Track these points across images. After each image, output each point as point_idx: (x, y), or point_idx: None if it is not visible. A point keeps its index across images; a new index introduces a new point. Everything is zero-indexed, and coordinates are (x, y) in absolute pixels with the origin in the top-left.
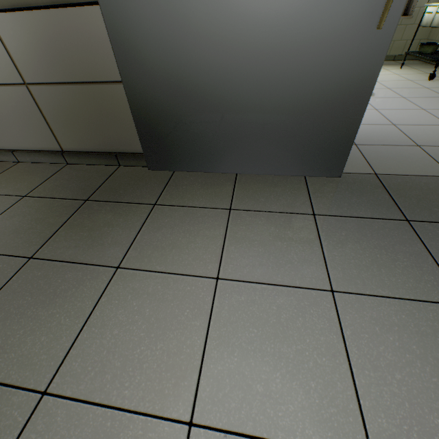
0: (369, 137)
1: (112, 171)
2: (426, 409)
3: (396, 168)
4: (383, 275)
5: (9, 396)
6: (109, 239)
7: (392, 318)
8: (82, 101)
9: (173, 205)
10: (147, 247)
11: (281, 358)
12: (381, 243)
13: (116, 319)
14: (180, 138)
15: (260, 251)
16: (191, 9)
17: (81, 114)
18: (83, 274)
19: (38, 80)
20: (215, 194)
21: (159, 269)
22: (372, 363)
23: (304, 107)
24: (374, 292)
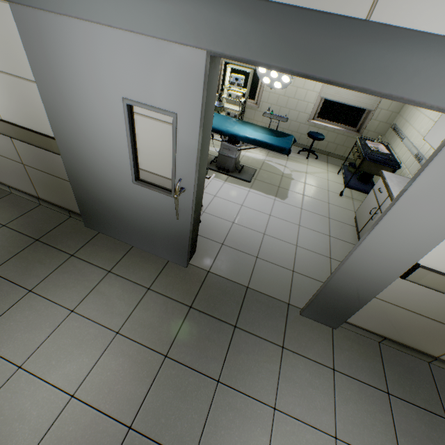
0: (237, 240)
1: (64, 220)
2: (107, 386)
3: (224, 270)
4: (147, 332)
5: None
6: (35, 272)
7: (130, 352)
8: (53, 182)
9: (82, 259)
10: (51, 283)
11: (71, 354)
12: (164, 315)
13: (15, 318)
14: (101, 219)
15: (104, 302)
16: (103, 177)
17: (52, 187)
18: (12, 290)
19: (31, 165)
20: (109, 258)
21: (49, 298)
22: (104, 366)
23: (160, 230)
24: (135, 339)
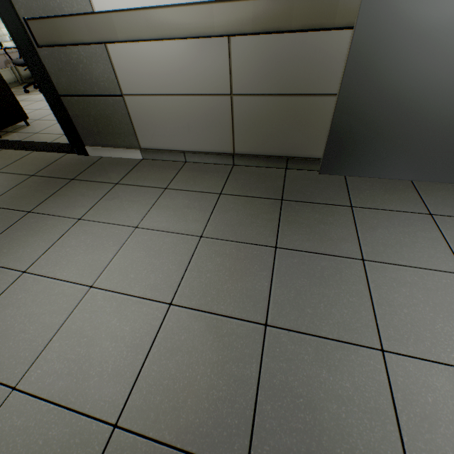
0: None
1: (282, 173)
2: None
3: None
4: None
5: (355, 350)
6: (334, 235)
7: None
8: (279, 111)
9: (369, 208)
10: (376, 244)
11: None
12: None
13: (397, 301)
14: (368, 147)
15: None
16: (446, 35)
17: (271, 122)
18: (335, 263)
19: (245, 92)
20: (403, 199)
21: (403, 264)
22: None
23: None
24: None
